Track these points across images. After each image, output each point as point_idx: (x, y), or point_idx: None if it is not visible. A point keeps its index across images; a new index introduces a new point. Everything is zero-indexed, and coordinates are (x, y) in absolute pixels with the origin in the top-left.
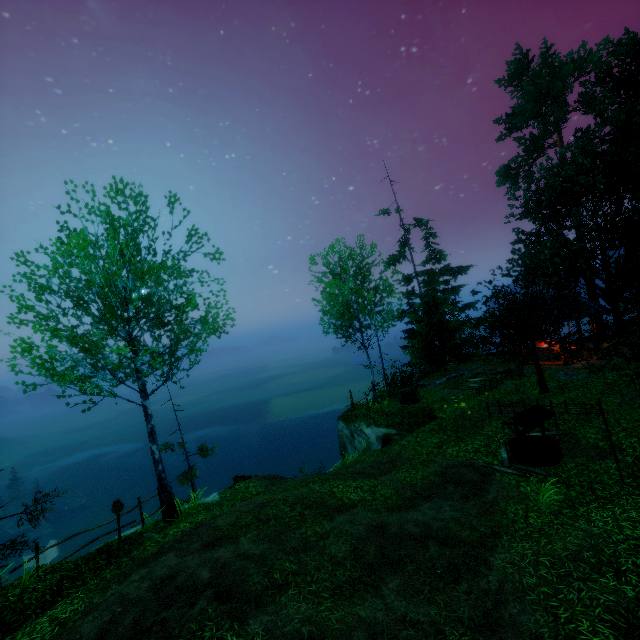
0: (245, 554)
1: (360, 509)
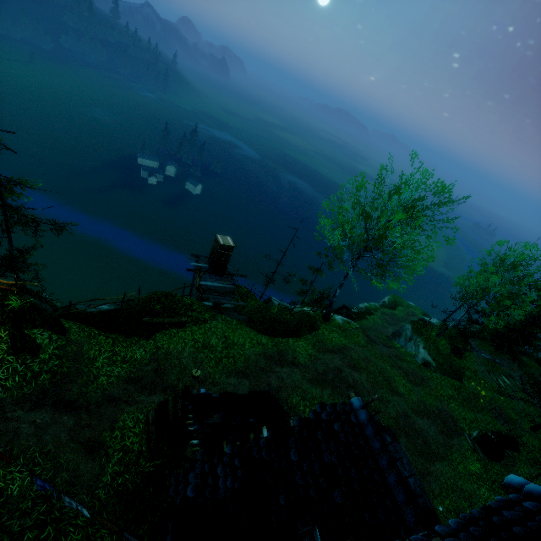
0: (363, 384)
1: (402, 400)
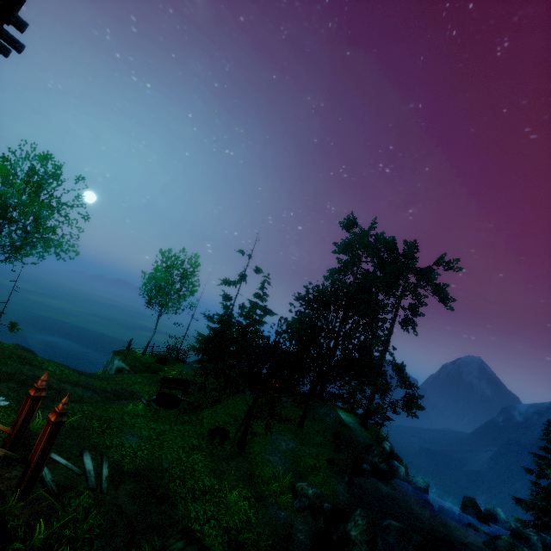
0: None
1: (44, 371)
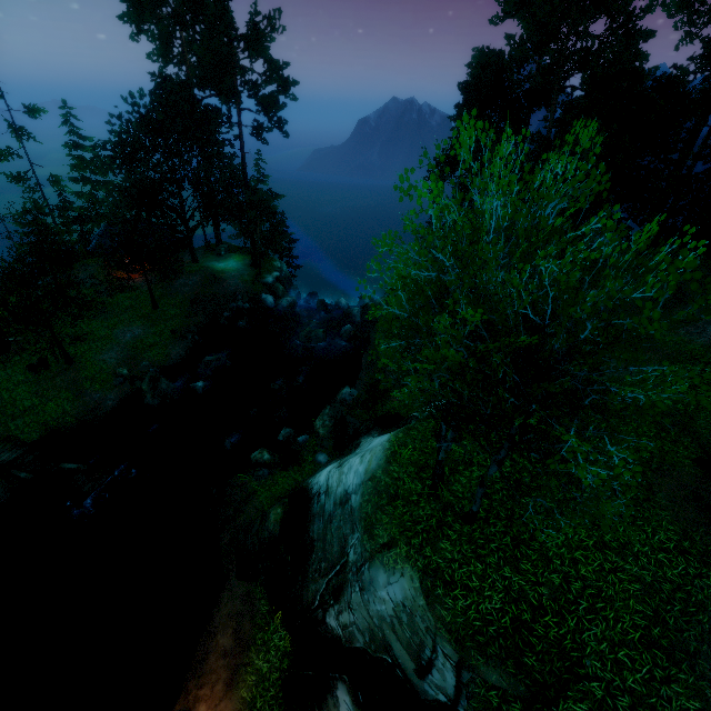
0: None
1: None
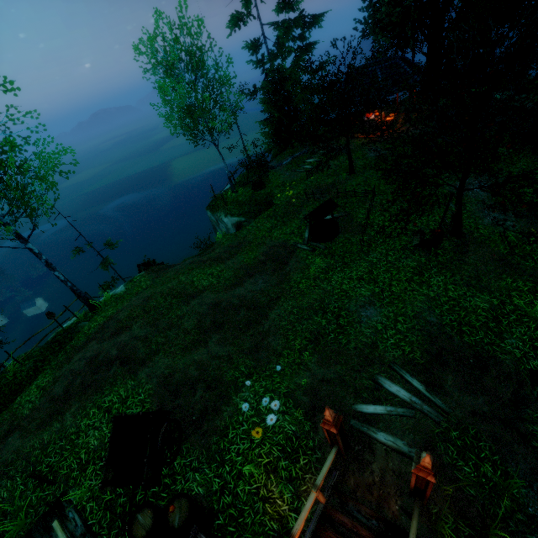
0: (136, 337)
1: (207, 293)
